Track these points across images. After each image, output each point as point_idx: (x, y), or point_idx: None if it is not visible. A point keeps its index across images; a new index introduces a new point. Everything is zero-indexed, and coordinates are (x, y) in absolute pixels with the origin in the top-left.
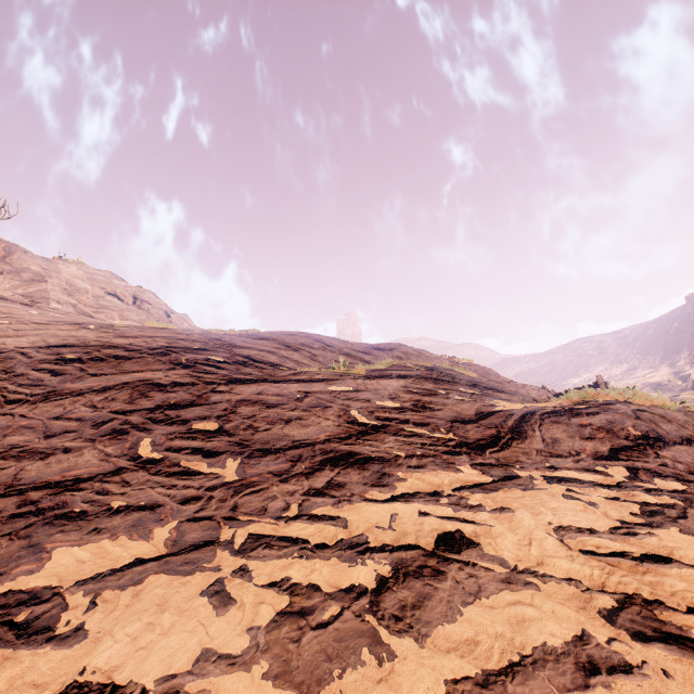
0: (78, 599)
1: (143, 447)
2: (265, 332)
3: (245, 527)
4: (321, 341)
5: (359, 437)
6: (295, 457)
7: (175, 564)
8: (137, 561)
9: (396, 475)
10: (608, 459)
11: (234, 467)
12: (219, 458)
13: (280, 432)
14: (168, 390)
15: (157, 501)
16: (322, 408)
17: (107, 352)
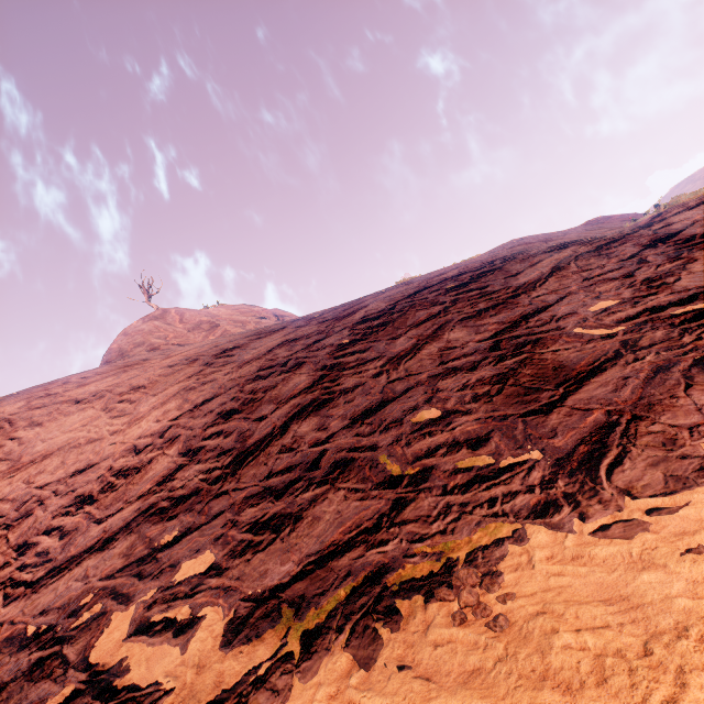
0: None
1: None
2: (492, 250)
3: None
4: (550, 234)
5: None
6: None
7: None
8: None
9: None
10: None
11: None
12: None
13: None
14: (614, 246)
15: None
16: None
17: (469, 275)
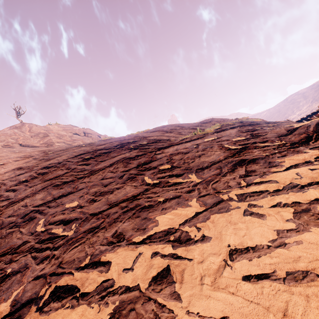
0: (188, 229)
1: (147, 180)
2: (152, 129)
3: (229, 193)
4: (178, 126)
5: (239, 153)
6: (217, 167)
7: (216, 210)
8: (197, 213)
9: (276, 161)
10: None
11: (195, 177)
12: (184, 176)
13: (200, 161)
14: (137, 159)
15: (176, 195)
16: (210, 148)
17: (100, 152)
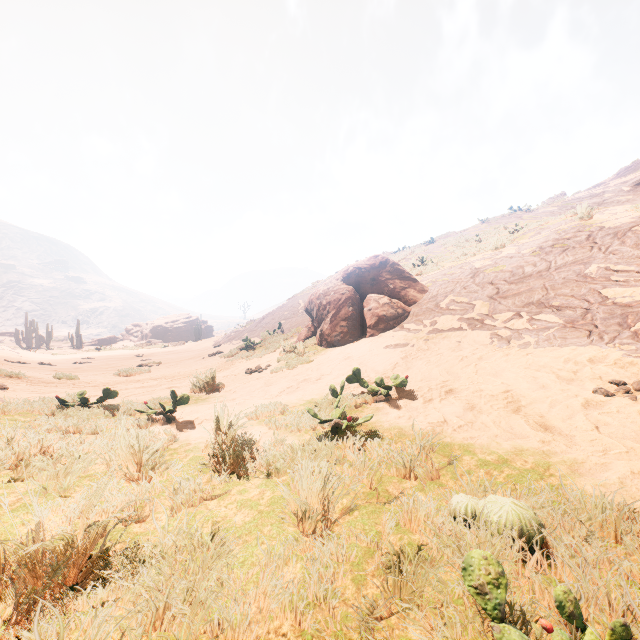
0: None
1: None
2: None
3: None
4: None
5: None
6: None
7: None
8: None
9: None
10: None
11: None
12: None
13: None
14: None
15: None
16: None
17: None
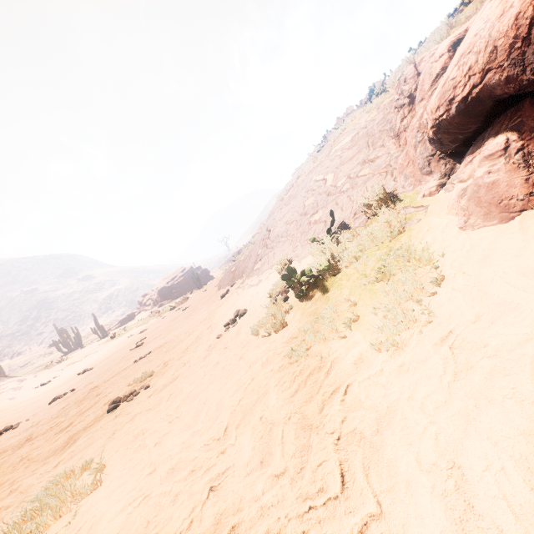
0: None
1: None
2: None
3: None
4: None
5: None
6: None
7: None
8: None
9: None
10: (4, 378)
11: None
12: None
13: None
14: None
15: None
16: None
17: None
